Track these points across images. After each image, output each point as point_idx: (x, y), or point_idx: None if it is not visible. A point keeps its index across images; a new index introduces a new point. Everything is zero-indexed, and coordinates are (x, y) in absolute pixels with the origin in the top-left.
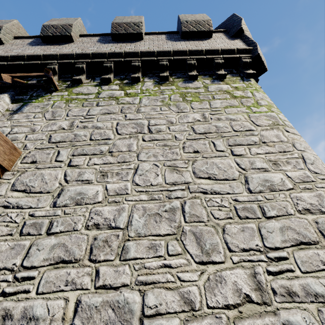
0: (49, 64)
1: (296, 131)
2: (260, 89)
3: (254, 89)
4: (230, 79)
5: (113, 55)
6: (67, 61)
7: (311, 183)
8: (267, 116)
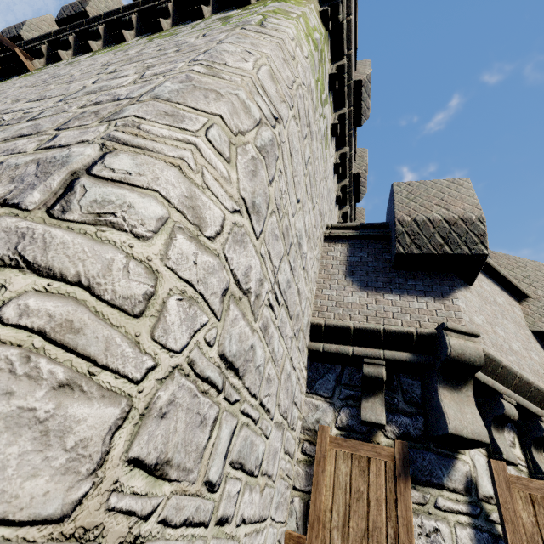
0: (38, 45)
1: (280, 34)
2: (302, 3)
3: (277, 1)
4: (257, 3)
5: (109, 16)
6: (57, 37)
7: (164, 73)
8: (242, 22)
